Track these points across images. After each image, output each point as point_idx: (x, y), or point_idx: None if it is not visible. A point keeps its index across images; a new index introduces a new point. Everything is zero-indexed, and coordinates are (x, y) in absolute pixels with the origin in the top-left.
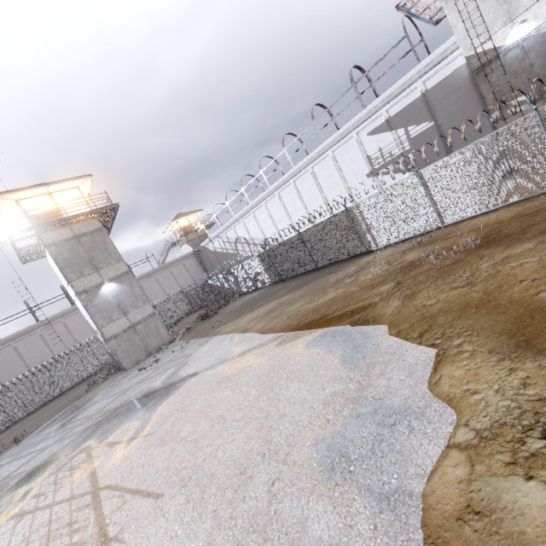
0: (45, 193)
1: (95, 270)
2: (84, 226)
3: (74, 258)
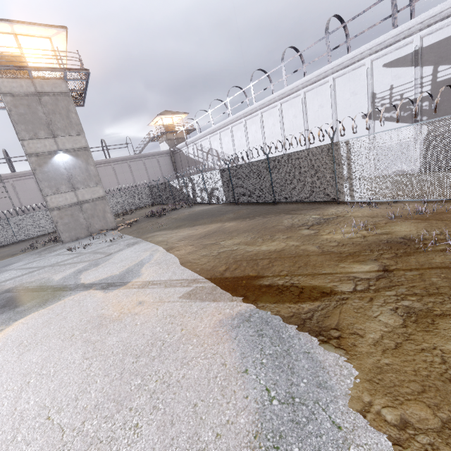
0: (10, 32)
1: (52, 136)
2: (49, 85)
3: (31, 116)
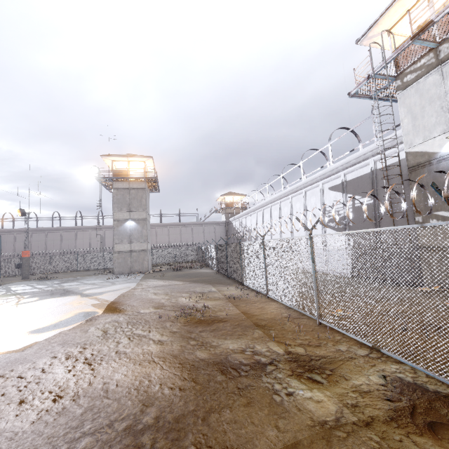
0: (127, 160)
1: (129, 211)
2: (136, 184)
3: (122, 200)
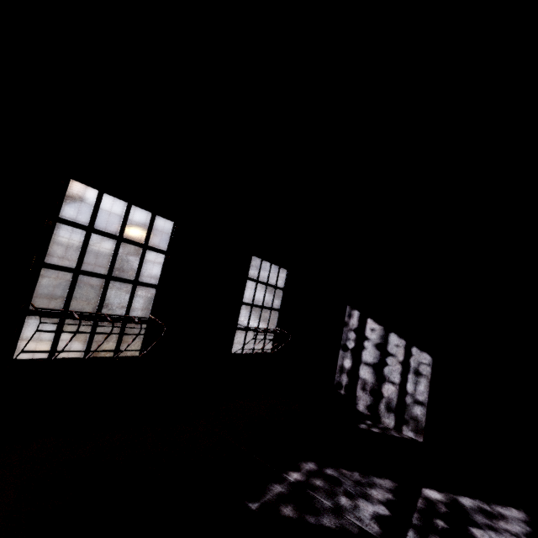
0: None
1: None
2: None
3: None
